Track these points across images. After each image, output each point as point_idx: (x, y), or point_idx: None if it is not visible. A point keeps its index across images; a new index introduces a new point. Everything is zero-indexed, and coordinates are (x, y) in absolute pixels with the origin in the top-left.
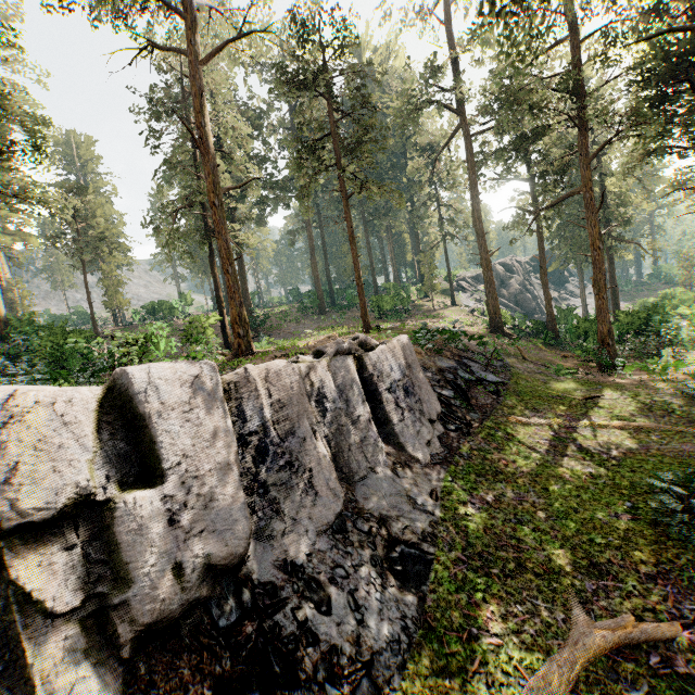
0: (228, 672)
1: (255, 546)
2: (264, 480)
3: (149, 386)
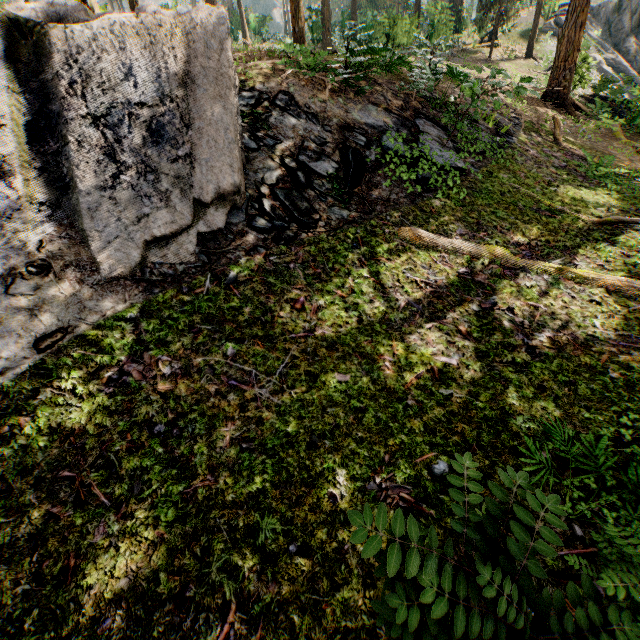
0: None
1: None
2: None
3: None
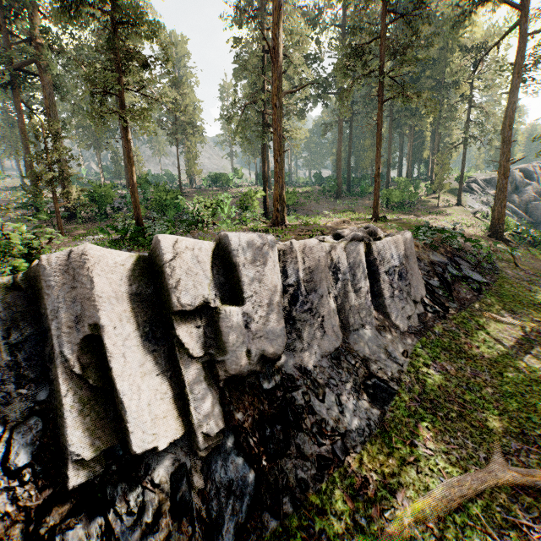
0: (266, 411)
1: (284, 353)
2: (293, 316)
3: (239, 246)
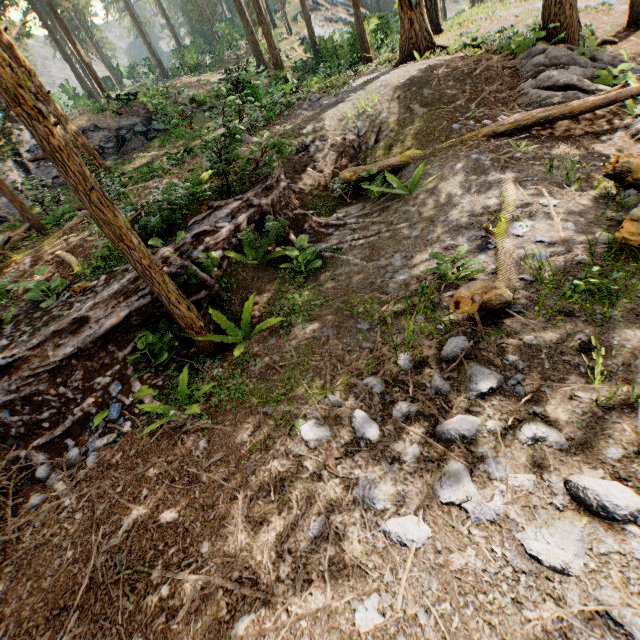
0: None
1: None
2: None
3: None
